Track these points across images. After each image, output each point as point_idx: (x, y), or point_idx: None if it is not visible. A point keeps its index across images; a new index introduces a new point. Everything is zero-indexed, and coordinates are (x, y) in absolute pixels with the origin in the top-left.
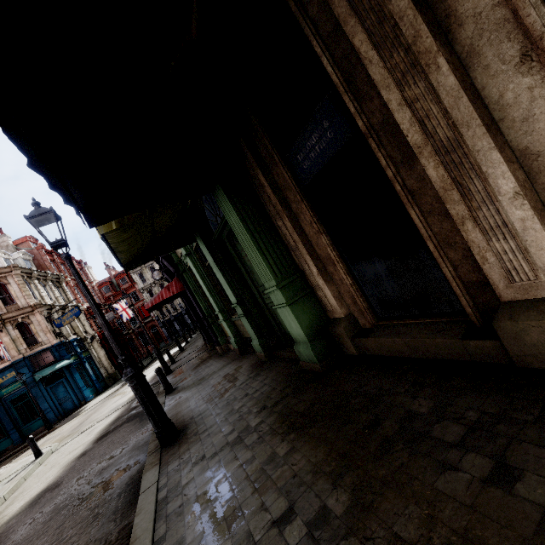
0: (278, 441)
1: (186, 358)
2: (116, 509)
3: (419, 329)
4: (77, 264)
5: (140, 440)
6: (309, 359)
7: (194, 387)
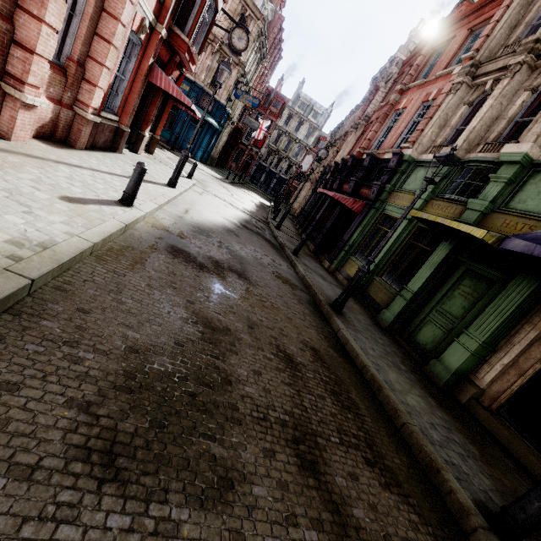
0: (426, 394)
1: (285, 228)
2: (314, 312)
3: (522, 442)
4: (278, 58)
5: (292, 273)
6: (437, 374)
7: (320, 277)
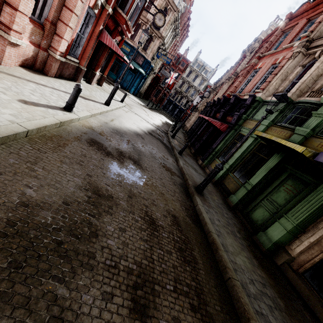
0: (251, 256)
1: (178, 138)
2: (182, 191)
3: (318, 300)
4: (186, 36)
5: (174, 165)
6: (262, 242)
7: (193, 169)
